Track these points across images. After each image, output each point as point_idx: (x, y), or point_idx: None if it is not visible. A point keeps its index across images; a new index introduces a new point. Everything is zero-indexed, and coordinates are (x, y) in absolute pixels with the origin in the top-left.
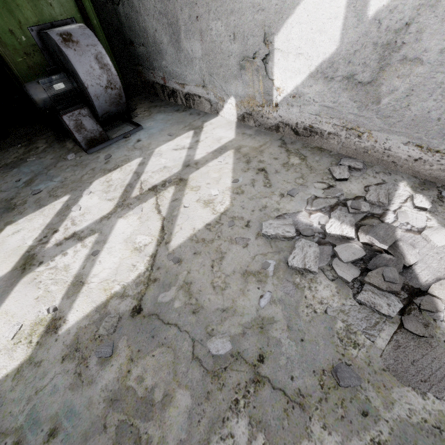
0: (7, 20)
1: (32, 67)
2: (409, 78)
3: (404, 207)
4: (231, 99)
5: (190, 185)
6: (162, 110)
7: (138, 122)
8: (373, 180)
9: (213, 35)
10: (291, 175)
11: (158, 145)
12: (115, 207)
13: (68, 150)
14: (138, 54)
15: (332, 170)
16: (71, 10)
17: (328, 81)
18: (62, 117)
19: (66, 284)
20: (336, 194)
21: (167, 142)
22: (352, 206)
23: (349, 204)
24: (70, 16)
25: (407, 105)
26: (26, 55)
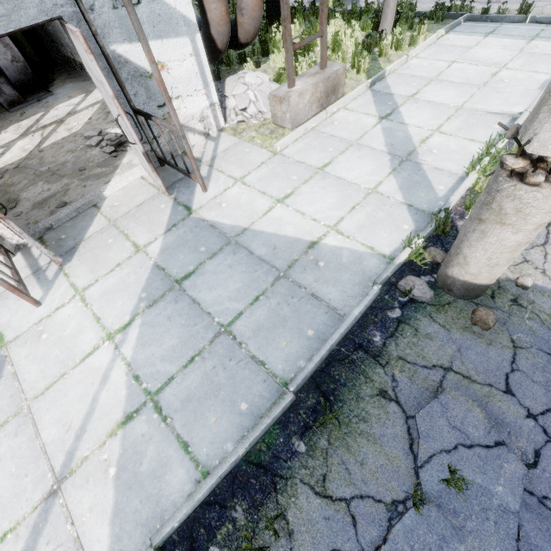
0: None
1: None
2: None
3: None
4: None
5: (65, 123)
6: (73, 81)
7: (53, 90)
8: None
9: None
10: None
11: (58, 104)
12: (19, 137)
13: None
14: (50, 32)
15: None
16: None
17: None
18: None
19: None
20: None
21: (65, 102)
22: None
23: None
24: None
25: None
26: None
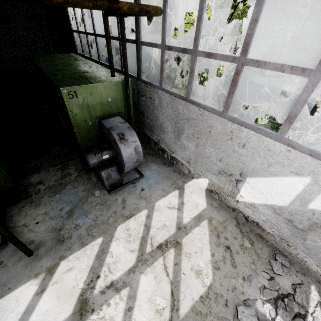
0: (86, 115)
1: (88, 136)
2: None
3: (316, 311)
4: (206, 179)
5: (184, 250)
6: (154, 160)
7: (139, 168)
8: (296, 278)
9: (205, 150)
10: (247, 259)
11: (156, 199)
12: (136, 260)
13: (94, 184)
14: (144, 120)
15: (272, 263)
16: (120, 108)
17: (276, 213)
18: (101, 172)
19: None
20: (276, 287)
21: (162, 197)
22: (289, 306)
23: (286, 302)
24: (119, 111)
25: None
26: (88, 130)
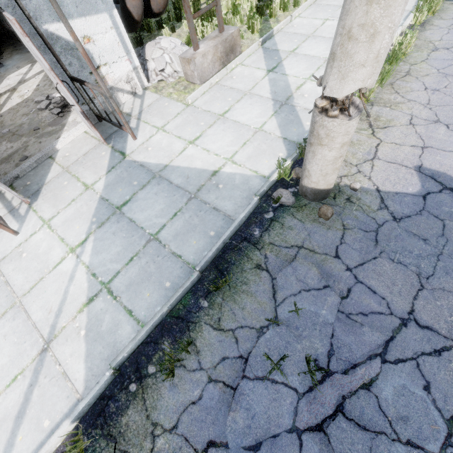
0: None
1: None
2: None
3: None
4: None
5: (18, 91)
6: (19, 53)
7: (2, 62)
8: None
9: None
10: None
11: (9, 74)
12: None
13: None
14: None
15: None
16: None
17: None
18: None
19: None
20: None
21: (15, 72)
22: None
23: None
24: None
25: None
26: None
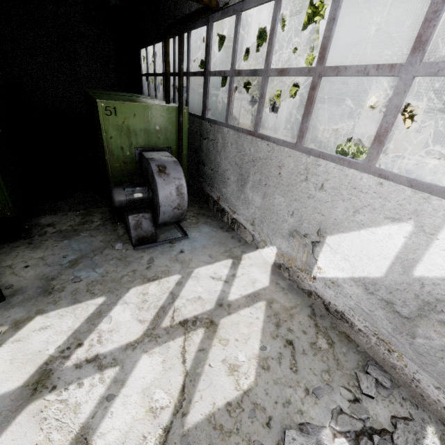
0: (124, 141)
1: (123, 170)
2: (444, 338)
3: None
4: (273, 247)
5: (220, 334)
6: (208, 222)
7: (186, 227)
8: (400, 409)
9: (274, 202)
10: (318, 364)
11: (198, 265)
12: (143, 334)
13: (118, 236)
14: (204, 171)
15: (359, 377)
16: (171, 143)
17: (368, 292)
18: (128, 216)
19: (70, 435)
20: (362, 415)
21: (206, 264)
22: None
23: (376, 441)
24: (169, 146)
25: (441, 357)
26: (124, 163)
